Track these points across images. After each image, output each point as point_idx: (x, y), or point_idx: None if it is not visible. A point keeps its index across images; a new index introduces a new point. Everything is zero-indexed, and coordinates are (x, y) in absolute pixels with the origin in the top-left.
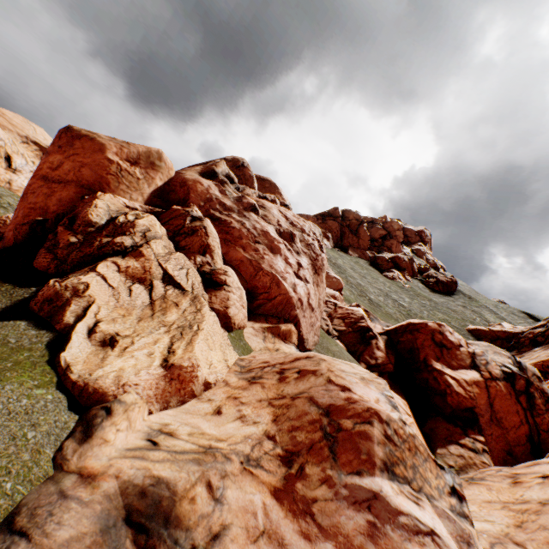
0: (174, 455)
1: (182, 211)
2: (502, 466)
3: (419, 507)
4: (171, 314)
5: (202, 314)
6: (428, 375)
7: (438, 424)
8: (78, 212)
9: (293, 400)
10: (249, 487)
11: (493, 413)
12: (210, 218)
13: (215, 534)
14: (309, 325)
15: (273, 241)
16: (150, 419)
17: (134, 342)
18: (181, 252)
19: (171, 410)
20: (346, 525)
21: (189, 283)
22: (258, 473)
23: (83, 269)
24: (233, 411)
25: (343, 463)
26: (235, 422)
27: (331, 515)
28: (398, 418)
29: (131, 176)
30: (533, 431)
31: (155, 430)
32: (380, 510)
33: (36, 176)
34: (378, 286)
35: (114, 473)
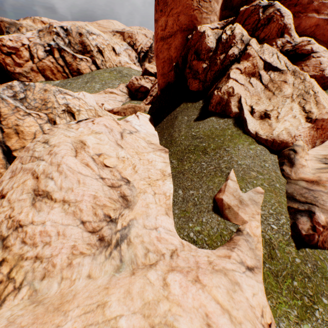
0: None
1: (250, 8)
2: None
3: None
4: (285, 89)
5: (307, 82)
6: None
7: None
8: (197, 47)
9: None
10: None
11: None
12: (273, 0)
13: None
14: None
15: None
16: (310, 154)
17: (279, 113)
18: (262, 44)
19: (316, 148)
20: None
21: (281, 64)
22: None
23: (222, 80)
24: None
25: None
26: None
27: None
28: None
29: (205, 3)
30: None
31: (321, 158)
32: None
33: (157, 41)
34: None
35: (326, 180)
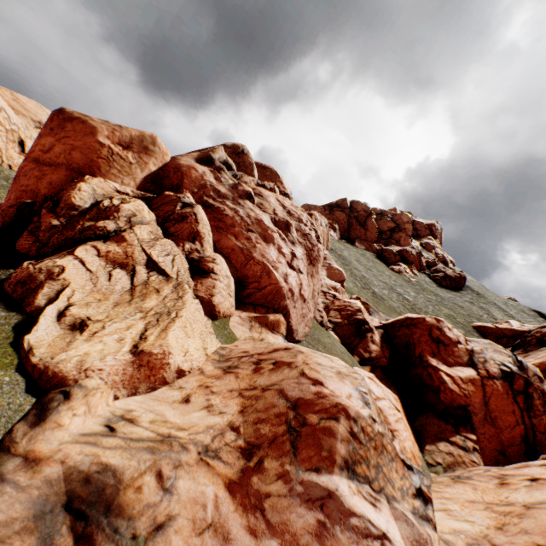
0: (129, 442)
1: (173, 197)
2: (493, 465)
3: (376, 509)
4: (150, 300)
5: (183, 301)
6: (422, 371)
7: (429, 420)
8: (63, 195)
9: (264, 391)
10: (203, 478)
11: (488, 411)
12: (203, 205)
13: (159, 525)
14: (300, 316)
15: (266, 230)
16: (115, 405)
17: (105, 327)
18: (170, 238)
19: (139, 396)
20: (295, 523)
21: (174, 270)
22: (215, 465)
23: (61, 252)
24: (202, 400)
25: (303, 459)
26: (201, 411)
27: (282, 511)
28: (368, 415)
29: (123, 160)
30: (528, 431)
31: (117, 416)
32: (332, 510)
33: (28, 158)
34: (383, 279)
35: (60, 459)
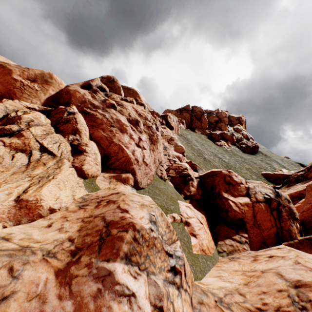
0: None
1: (63, 109)
2: (258, 250)
3: (135, 280)
4: (38, 170)
5: (60, 169)
6: (219, 200)
7: (222, 228)
8: None
9: (95, 218)
10: (41, 269)
11: (255, 221)
12: (83, 113)
13: (5, 297)
14: (143, 174)
15: (122, 125)
16: (2, 231)
17: (0, 187)
18: (60, 133)
19: (22, 225)
20: (85, 291)
21: (59, 151)
22: (51, 261)
23: None
24: (59, 225)
25: (102, 255)
26: (55, 231)
27: (81, 285)
28: (149, 227)
29: (31, 89)
30: (279, 230)
31: (0, 237)
32: (108, 282)
33: None
34: (211, 150)
35: None
